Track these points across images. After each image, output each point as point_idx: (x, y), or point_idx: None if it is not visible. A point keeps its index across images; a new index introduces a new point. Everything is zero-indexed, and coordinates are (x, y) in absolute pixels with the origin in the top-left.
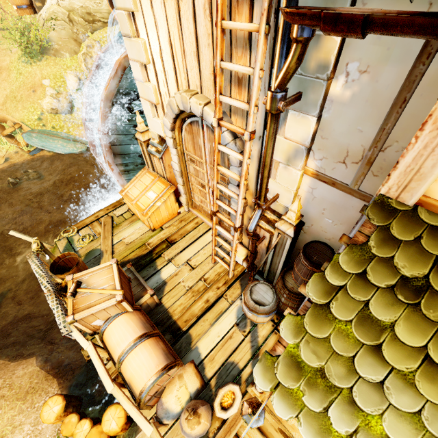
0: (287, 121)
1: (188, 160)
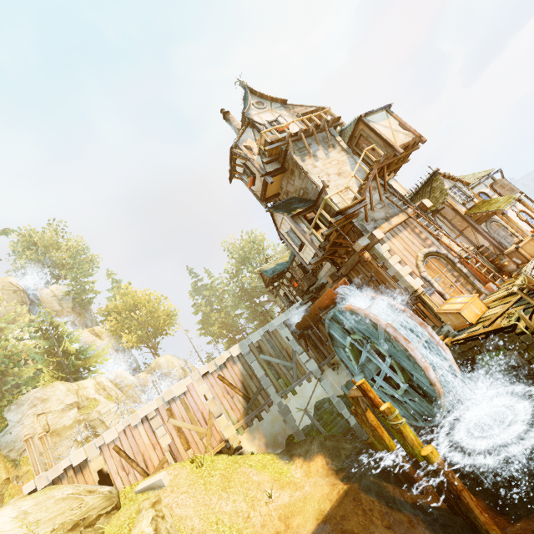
0: (440, 235)
1: (437, 282)
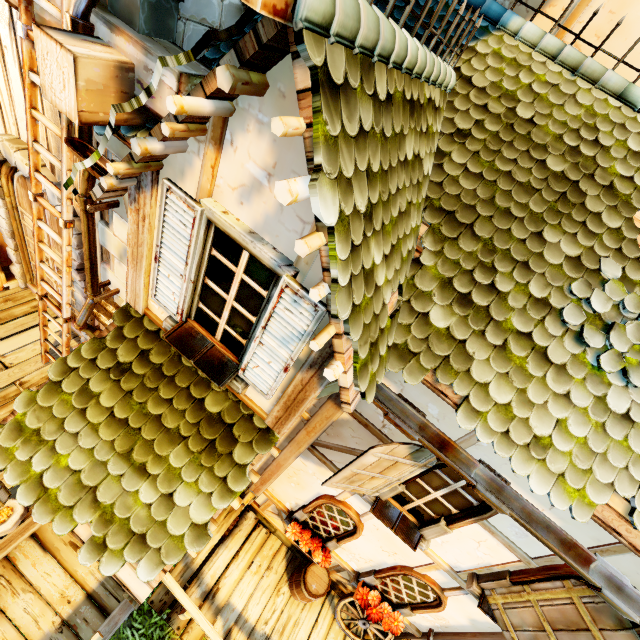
0: (114, 221)
1: (24, 219)
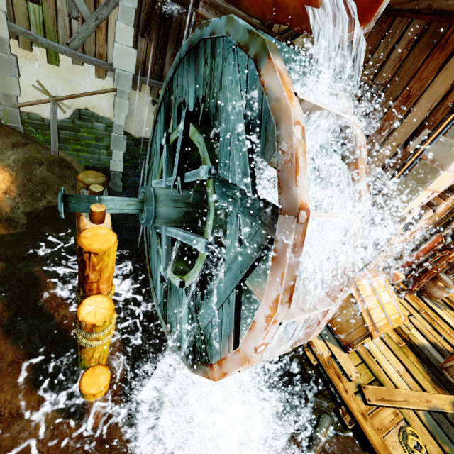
0: None
1: None
